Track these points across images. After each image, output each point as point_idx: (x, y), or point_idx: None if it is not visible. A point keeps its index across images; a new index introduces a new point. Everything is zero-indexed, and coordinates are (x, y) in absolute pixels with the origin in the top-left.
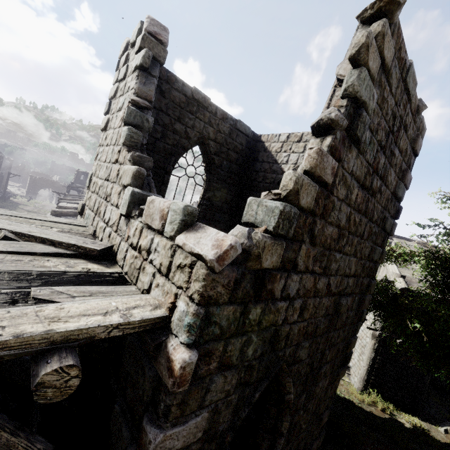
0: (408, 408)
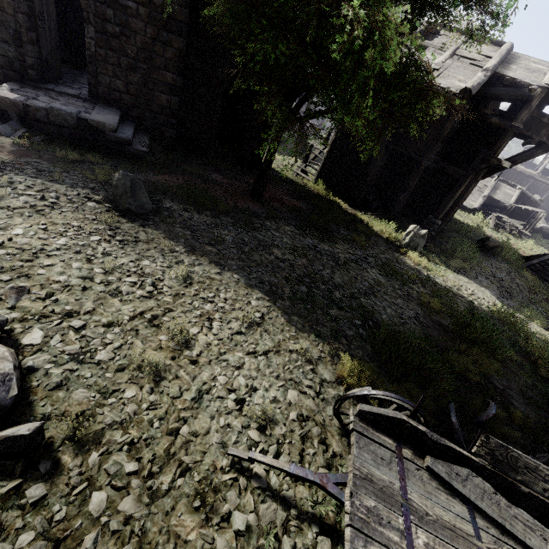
0: (347, 200)
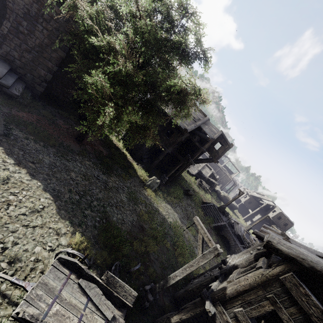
0: (132, 155)
